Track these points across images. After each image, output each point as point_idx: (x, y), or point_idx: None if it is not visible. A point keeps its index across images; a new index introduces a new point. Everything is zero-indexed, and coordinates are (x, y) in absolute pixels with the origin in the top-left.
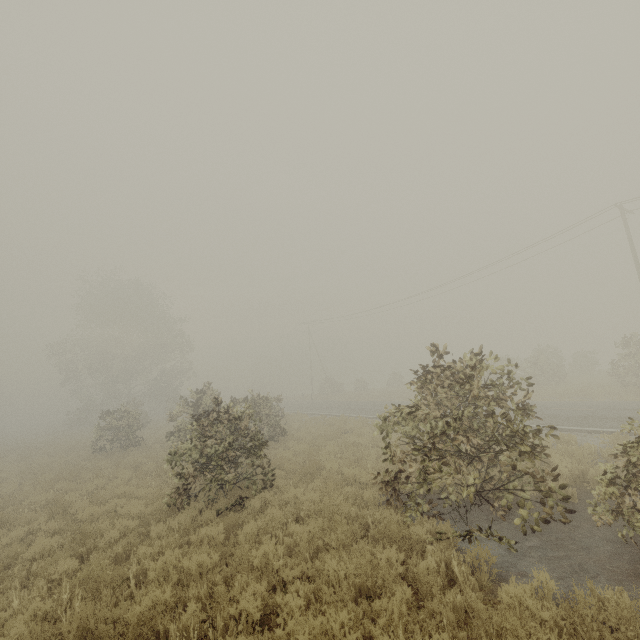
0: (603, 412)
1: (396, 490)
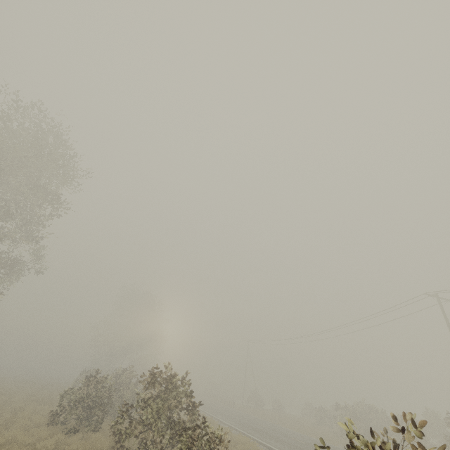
0: None
1: (121, 441)
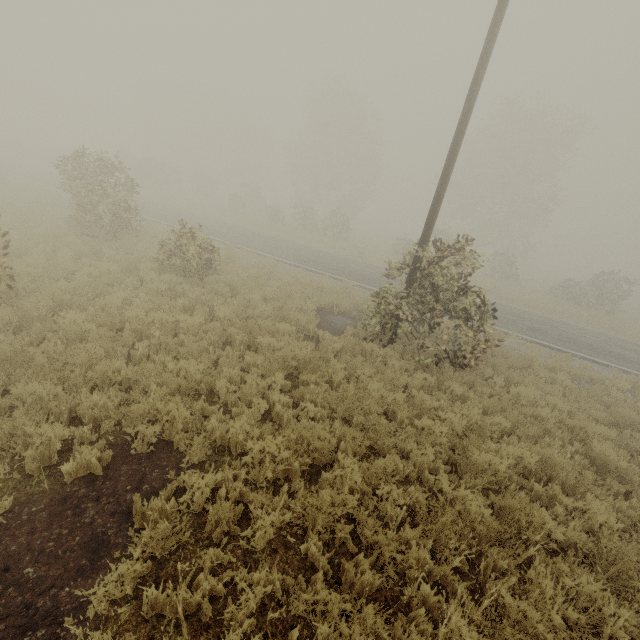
0: None
1: None
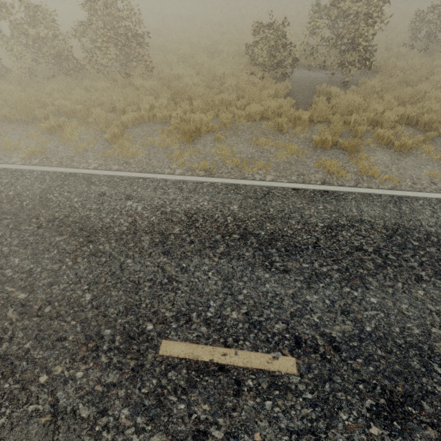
0: None
1: None
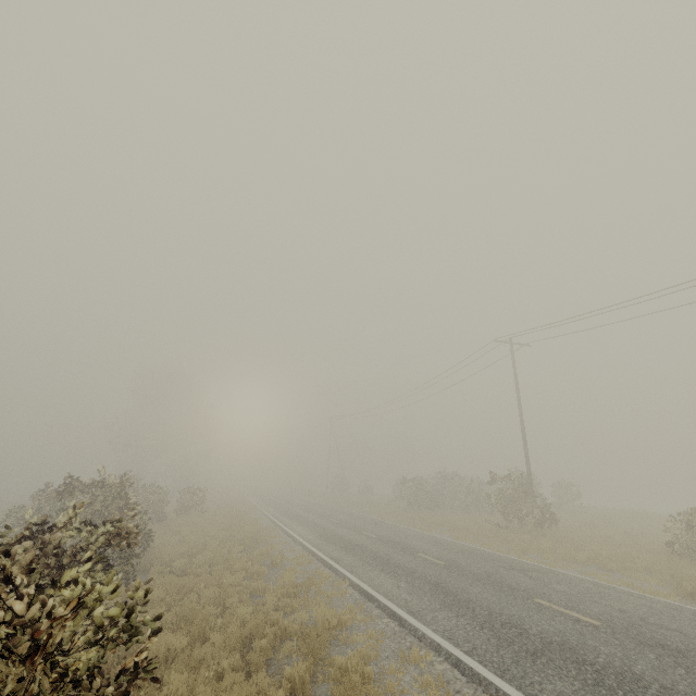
0: (368, 540)
1: None
